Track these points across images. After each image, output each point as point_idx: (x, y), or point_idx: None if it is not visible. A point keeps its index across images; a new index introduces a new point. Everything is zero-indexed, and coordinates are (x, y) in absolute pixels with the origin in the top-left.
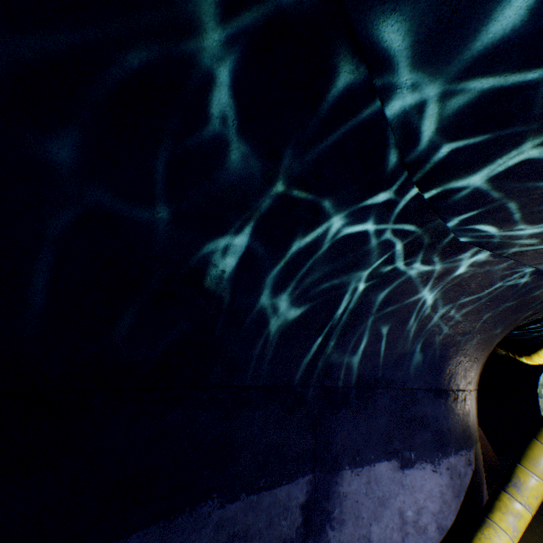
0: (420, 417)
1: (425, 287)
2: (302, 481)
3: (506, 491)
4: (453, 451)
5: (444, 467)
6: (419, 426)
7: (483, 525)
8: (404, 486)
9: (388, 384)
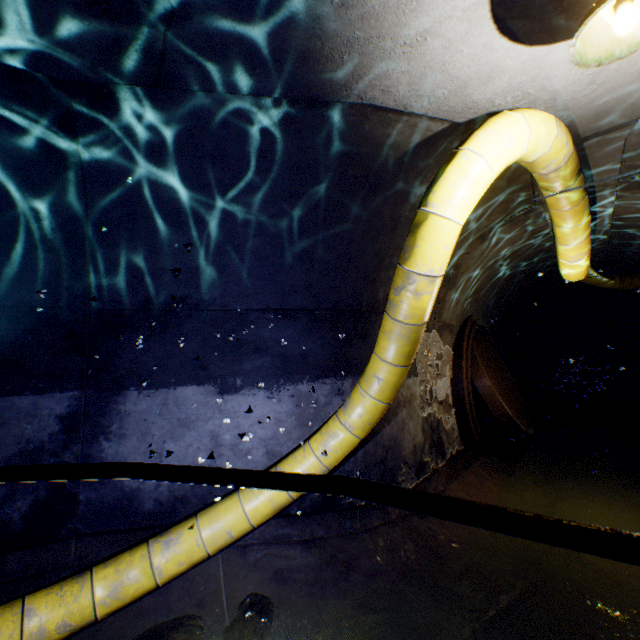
0: (254, 342)
1: (163, 170)
2: (61, 396)
3: (336, 413)
4: (308, 379)
5: (287, 394)
6: (252, 351)
7: (300, 447)
8: (223, 411)
9: (197, 306)
